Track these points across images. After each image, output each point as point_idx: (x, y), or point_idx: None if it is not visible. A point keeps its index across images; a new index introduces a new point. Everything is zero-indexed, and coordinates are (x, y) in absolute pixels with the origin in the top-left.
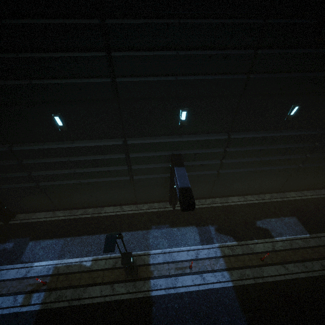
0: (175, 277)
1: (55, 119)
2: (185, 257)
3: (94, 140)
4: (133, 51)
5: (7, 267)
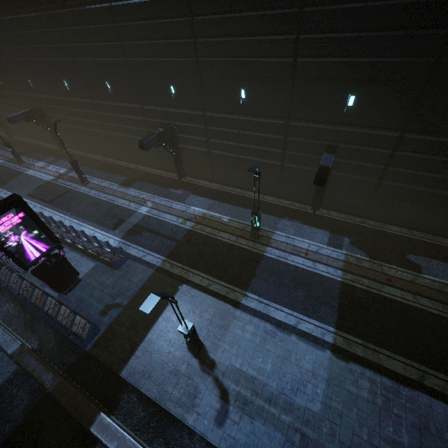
0: (289, 254)
1: (241, 92)
2: (305, 246)
3: (262, 117)
4: (319, 33)
5: (176, 202)
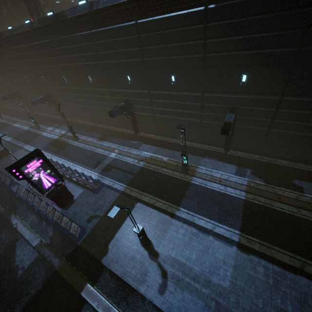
0: (208, 181)
1: (171, 77)
2: (219, 176)
3: (186, 92)
4: (218, 38)
5: (133, 149)
